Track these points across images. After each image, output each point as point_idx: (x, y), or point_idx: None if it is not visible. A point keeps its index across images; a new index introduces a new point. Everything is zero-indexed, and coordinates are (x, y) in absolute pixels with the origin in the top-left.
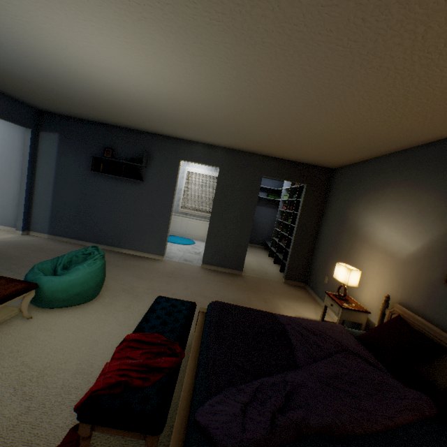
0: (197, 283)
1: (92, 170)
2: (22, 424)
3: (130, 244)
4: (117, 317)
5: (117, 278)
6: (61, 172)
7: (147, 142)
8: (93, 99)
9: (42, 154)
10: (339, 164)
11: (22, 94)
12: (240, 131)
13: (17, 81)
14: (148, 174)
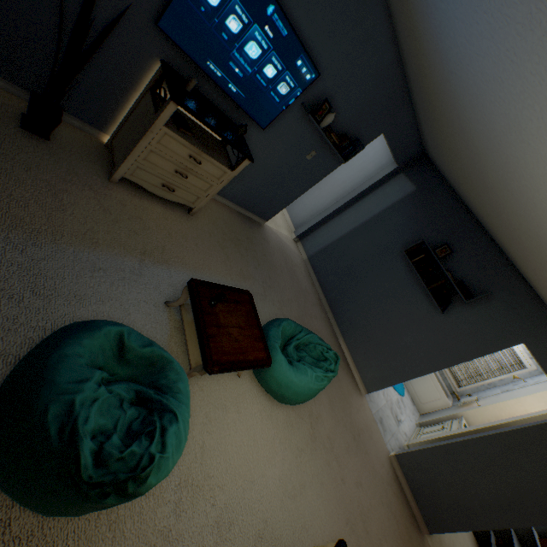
0: (372, 486)
1: (405, 251)
2: None
3: (352, 343)
4: (284, 459)
5: None
6: (375, 222)
7: (504, 282)
8: (521, 218)
9: (379, 193)
10: None
11: (435, 140)
12: None
13: (455, 138)
14: (458, 311)
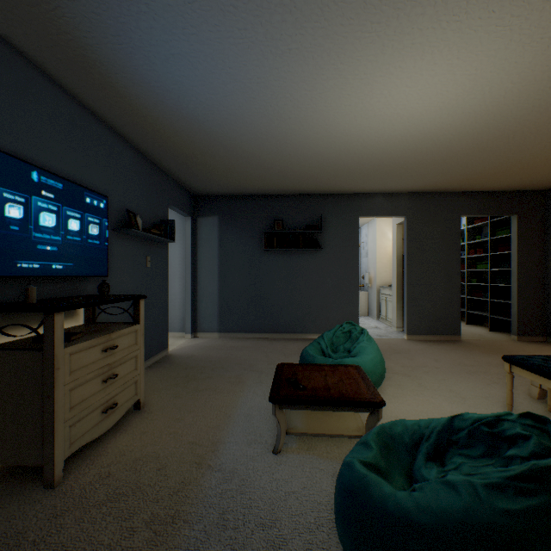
0: (435, 354)
1: (265, 248)
2: None
3: (315, 327)
4: (432, 396)
5: None
6: (224, 258)
7: (317, 204)
8: (302, 163)
9: (201, 242)
10: None
11: (202, 178)
12: (467, 163)
13: (224, 161)
14: (324, 240)
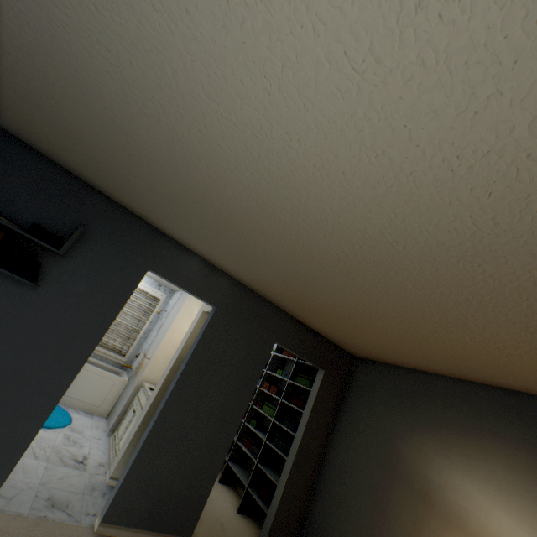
0: None
1: None
2: None
3: None
4: None
5: None
6: None
7: (93, 209)
8: (39, 56)
9: None
10: (375, 357)
11: None
12: (317, 280)
13: None
14: (60, 271)
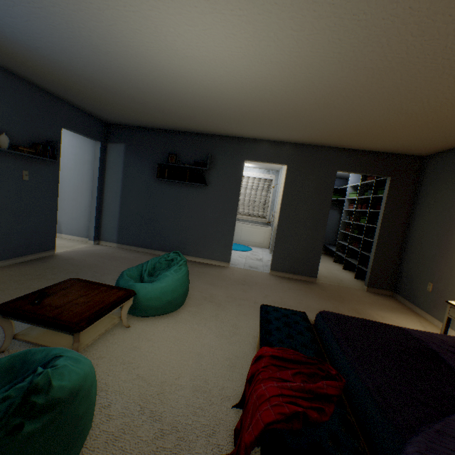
0: (273, 291)
1: (157, 177)
2: (162, 450)
3: (194, 251)
4: (210, 327)
5: (193, 285)
6: (127, 182)
7: (210, 144)
8: (167, 101)
9: (109, 165)
10: (437, 149)
11: (96, 107)
12: (324, 119)
13: (96, 91)
14: (211, 177)
